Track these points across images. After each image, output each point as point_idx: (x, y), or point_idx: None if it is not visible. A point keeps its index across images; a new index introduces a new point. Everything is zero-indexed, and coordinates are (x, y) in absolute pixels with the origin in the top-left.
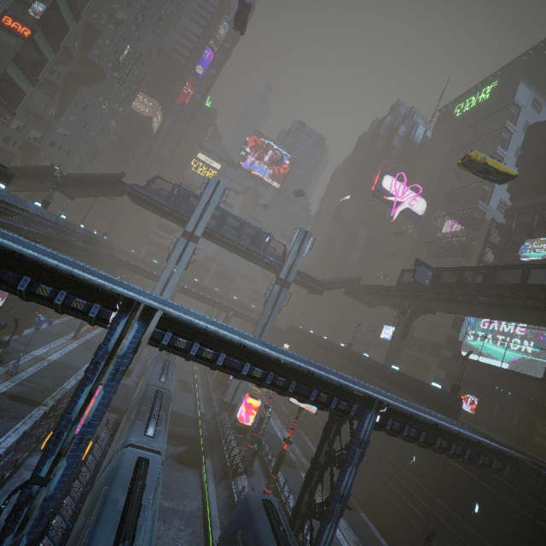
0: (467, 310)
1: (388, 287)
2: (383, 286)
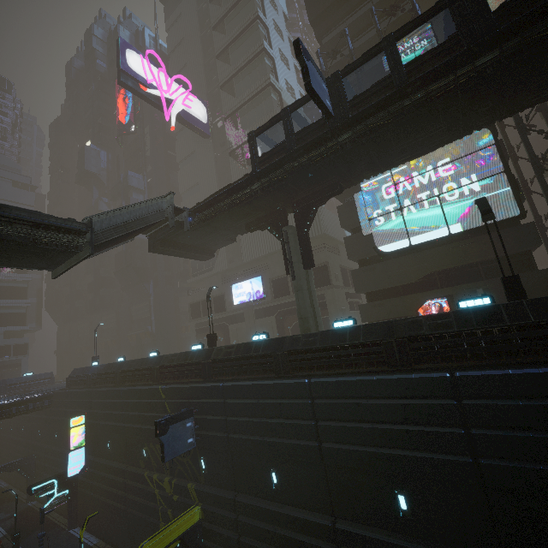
0: (419, 134)
1: (237, 181)
2: (225, 187)
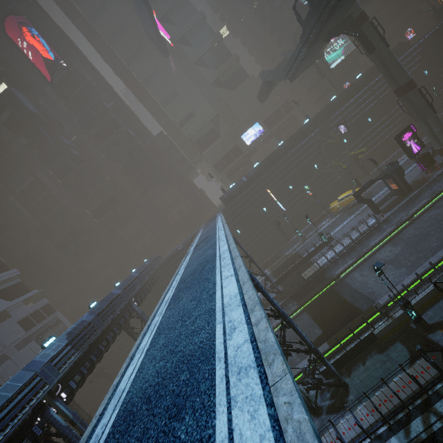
0: None
1: None
2: None
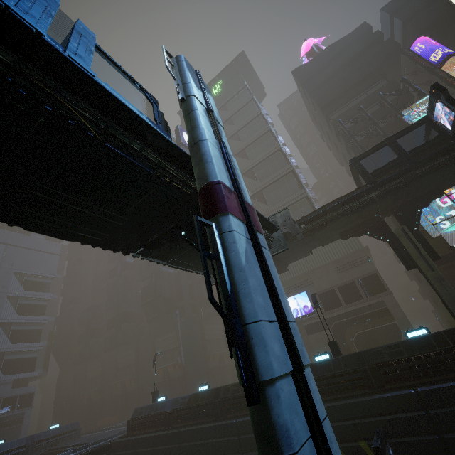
0: None
1: (350, 194)
2: (335, 200)
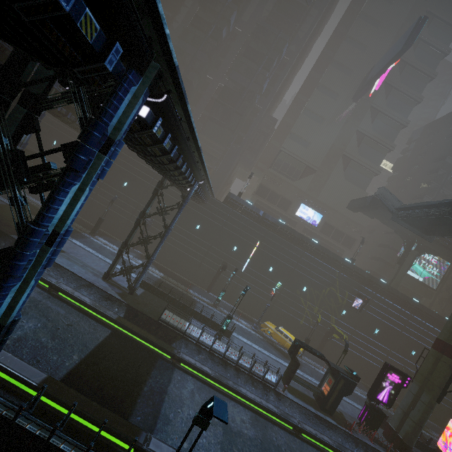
0: None
1: None
2: None
